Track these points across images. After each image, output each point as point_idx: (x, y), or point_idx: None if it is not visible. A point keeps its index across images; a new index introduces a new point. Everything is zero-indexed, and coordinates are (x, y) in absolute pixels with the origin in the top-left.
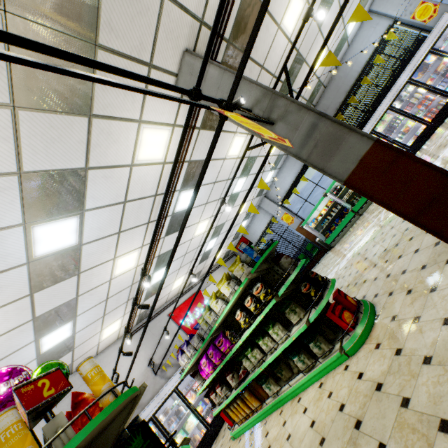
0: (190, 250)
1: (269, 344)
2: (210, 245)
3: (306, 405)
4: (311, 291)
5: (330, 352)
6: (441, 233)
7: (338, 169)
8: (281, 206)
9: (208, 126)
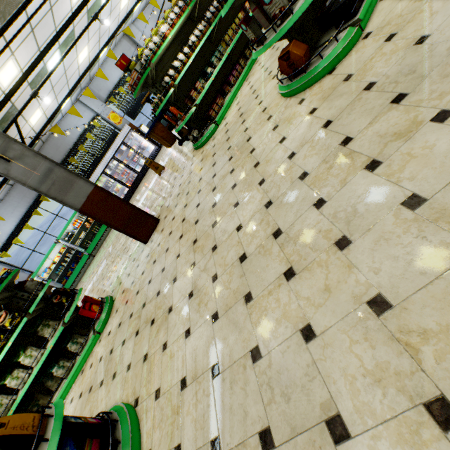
0: None
1: (22, 374)
2: None
3: (73, 396)
4: (64, 299)
5: (86, 342)
6: (137, 236)
7: (74, 201)
8: None
9: None
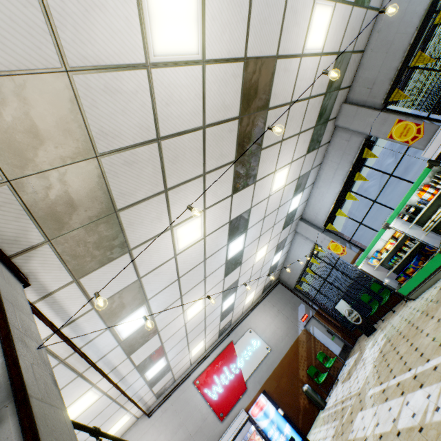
0: (192, 328)
1: None
2: (227, 303)
3: None
4: None
5: None
6: None
7: None
8: (324, 230)
9: (95, 264)
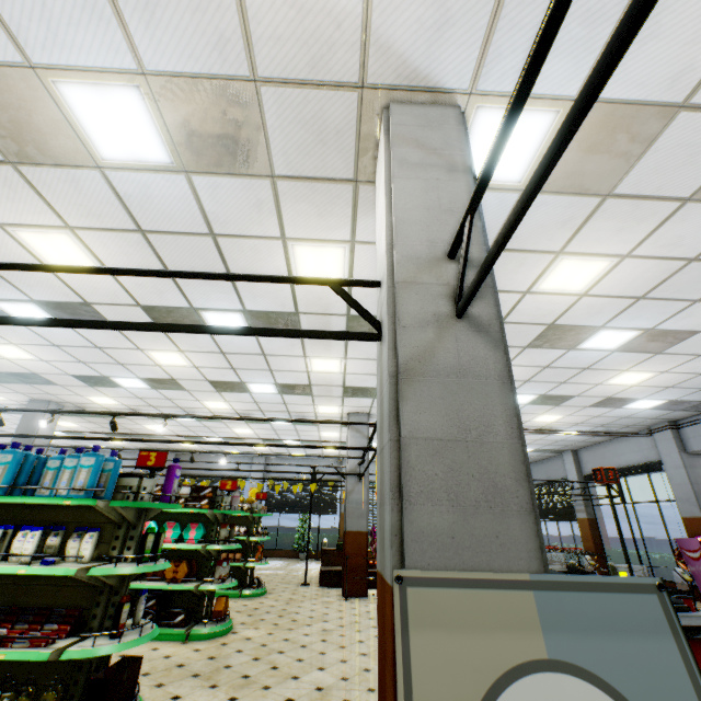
0: None
1: None
2: None
3: None
4: None
5: None
6: None
7: None
8: None
9: None
